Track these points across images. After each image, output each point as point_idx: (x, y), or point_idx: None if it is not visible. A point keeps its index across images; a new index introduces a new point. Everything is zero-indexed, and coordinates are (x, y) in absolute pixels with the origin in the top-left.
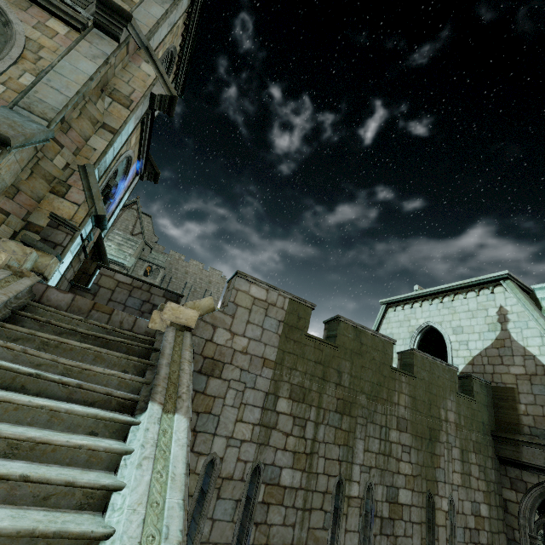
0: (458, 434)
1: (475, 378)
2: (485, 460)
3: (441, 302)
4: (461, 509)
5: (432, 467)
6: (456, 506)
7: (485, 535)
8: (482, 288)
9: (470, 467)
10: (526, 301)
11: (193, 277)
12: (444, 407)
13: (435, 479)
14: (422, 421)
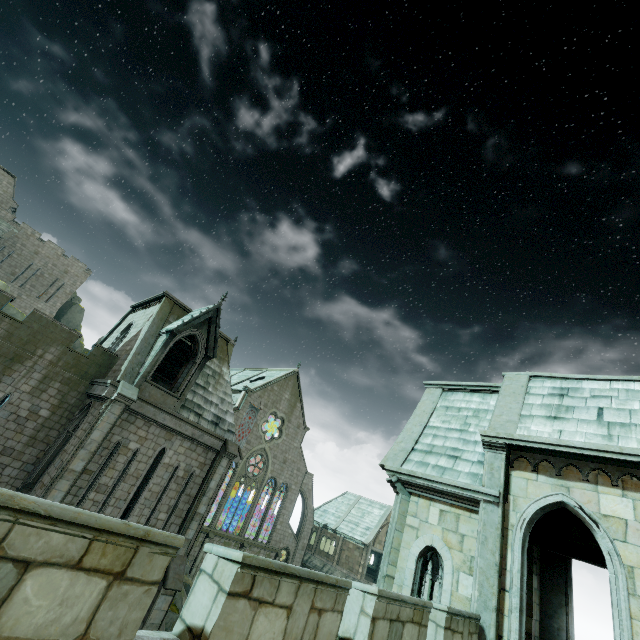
0: (49, 368)
1: (100, 347)
2: (71, 391)
3: (145, 309)
4: (17, 403)
5: (1, 373)
6: (13, 400)
7: (35, 424)
8: (159, 301)
9: (48, 388)
10: (158, 309)
11: (45, 260)
12: (46, 350)
13: (0, 380)
14: (11, 348)
